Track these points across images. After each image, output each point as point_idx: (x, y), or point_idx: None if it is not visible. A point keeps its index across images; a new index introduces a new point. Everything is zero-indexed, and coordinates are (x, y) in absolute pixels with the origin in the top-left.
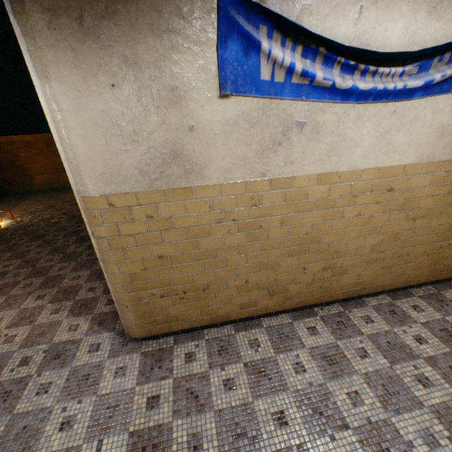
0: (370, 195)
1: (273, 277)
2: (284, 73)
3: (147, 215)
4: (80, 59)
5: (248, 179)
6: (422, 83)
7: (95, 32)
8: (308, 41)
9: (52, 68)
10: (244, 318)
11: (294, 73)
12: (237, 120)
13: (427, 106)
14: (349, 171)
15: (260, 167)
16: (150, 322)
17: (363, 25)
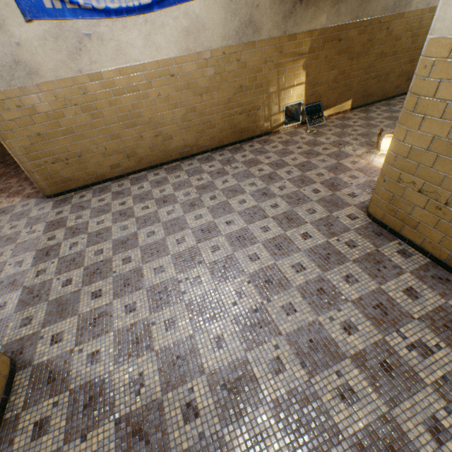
0: (161, 81)
1: (123, 145)
2: (60, 3)
3: (17, 105)
4: None
5: (72, 76)
6: (151, 1)
7: None
8: None
9: None
10: (118, 177)
11: (66, 2)
12: (45, 36)
13: (167, 15)
14: (137, 64)
15: (75, 67)
16: (54, 183)
17: None
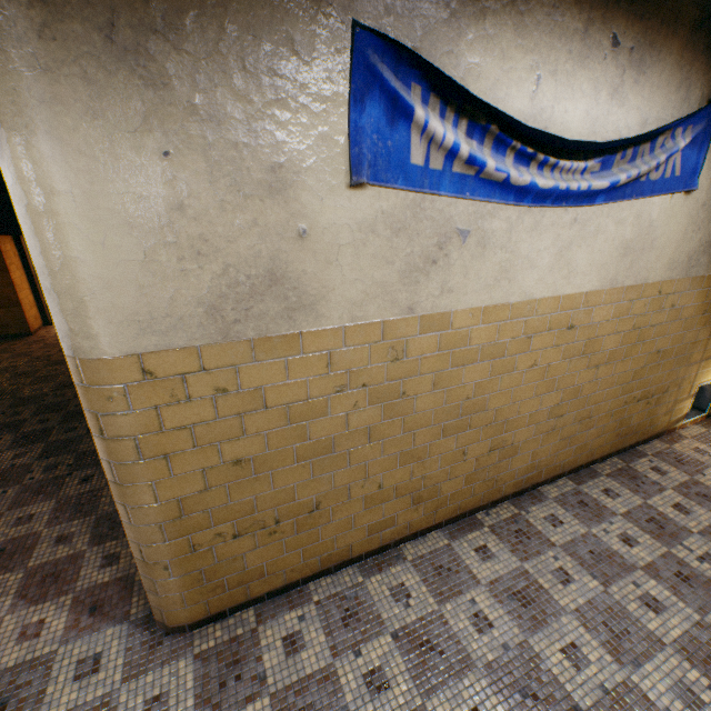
0: (547, 336)
1: (420, 474)
2: (443, 157)
3: (217, 386)
4: (103, 101)
5: (387, 318)
6: (607, 185)
7: (138, 57)
8: (477, 114)
9: (41, 110)
10: (375, 550)
11: (457, 158)
12: (375, 224)
13: (610, 214)
14: (523, 302)
15: (405, 298)
16: (211, 589)
17: (540, 101)
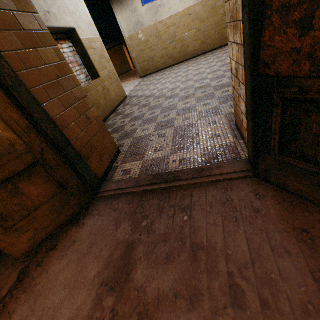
0: (185, 18)
1: (168, 52)
2: None
3: (136, 39)
4: (121, 9)
5: (153, 24)
6: None
7: (122, 4)
8: None
9: (118, 13)
10: (165, 68)
11: None
12: (147, 10)
13: None
14: (176, 13)
15: (155, 20)
16: (143, 71)
17: None
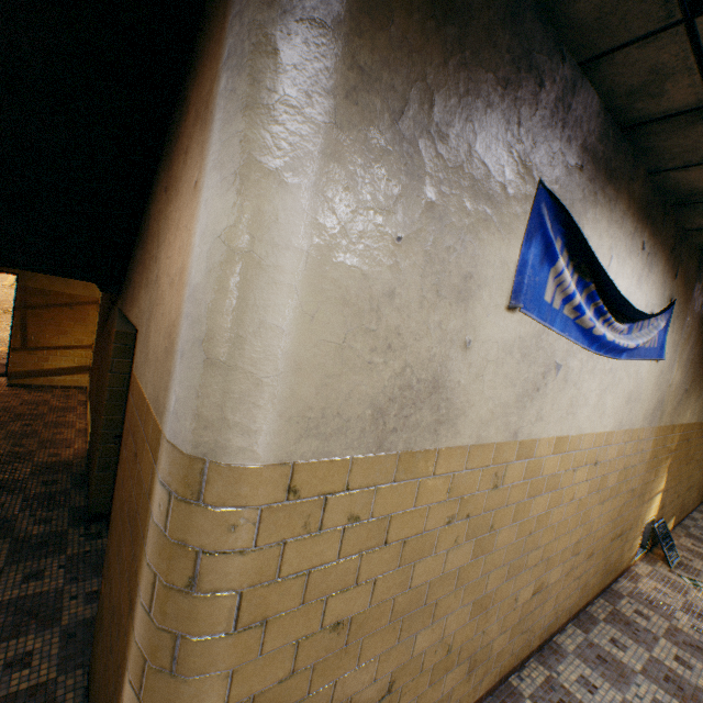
0: (583, 470)
1: (481, 628)
2: (560, 300)
3: (351, 513)
4: (370, 172)
5: (499, 440)
6: (634, 346)
7: (410, 146)
8: (587, 272)
9: (318, 160)
10: None
11: (569, 303)
12: (513, 345)
13: (625, 368)
14: (576, 435)
15: (515, 421)
16: None
17: (609, 273)
